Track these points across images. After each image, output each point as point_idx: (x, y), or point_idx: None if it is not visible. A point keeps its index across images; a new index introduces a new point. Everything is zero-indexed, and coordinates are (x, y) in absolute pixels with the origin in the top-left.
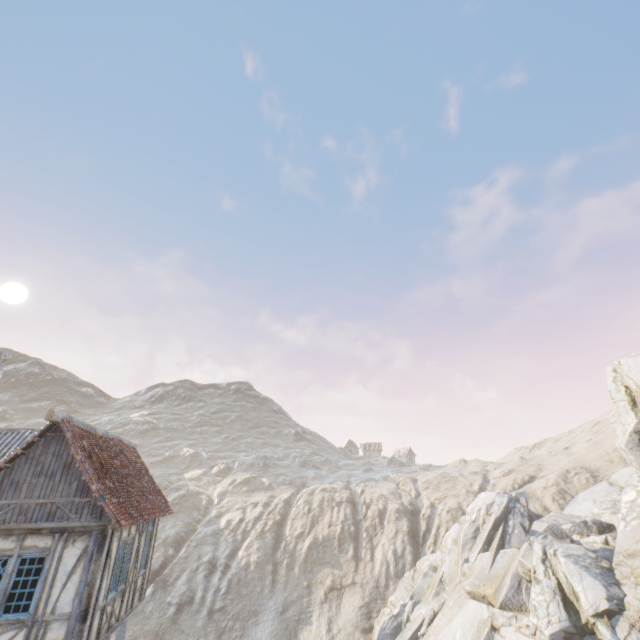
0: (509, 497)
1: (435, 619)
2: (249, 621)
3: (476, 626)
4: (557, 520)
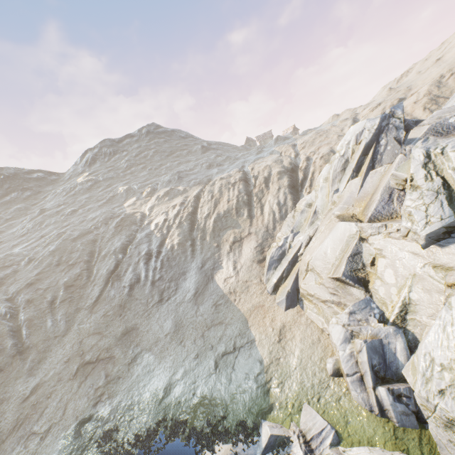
0: (382, 116)
1: (310, 243)
2: (180, 279)
3: (345, 241)
4: (443, 117)
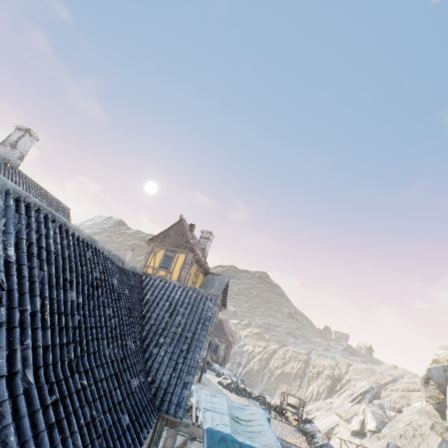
0: (371, 386)
1: (320, 416)
2: (251, 388)
3: (332, 422)
4: (384, 402)
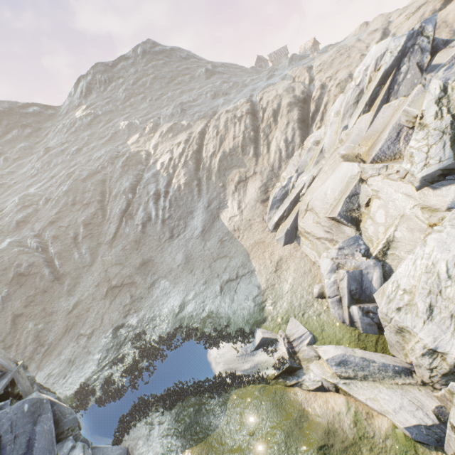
0: (409, 34)
1: (312, 183)
2: (188, 218)
3: (345, 183)
4: None
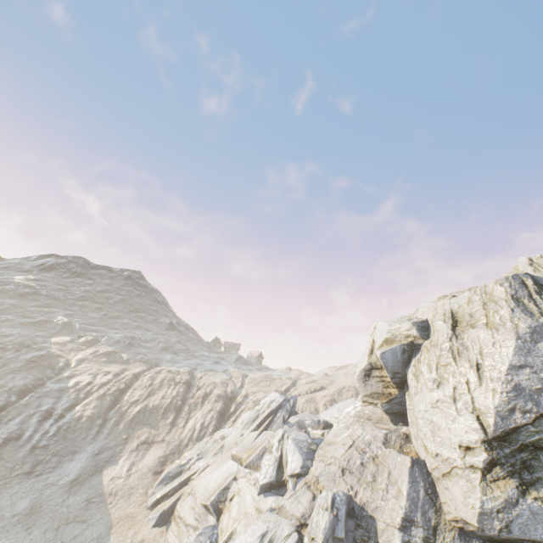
0: (285, 398)
1: (205, 470)
2: (66, 457)
3: (226, 476)
4: (305, 417)
